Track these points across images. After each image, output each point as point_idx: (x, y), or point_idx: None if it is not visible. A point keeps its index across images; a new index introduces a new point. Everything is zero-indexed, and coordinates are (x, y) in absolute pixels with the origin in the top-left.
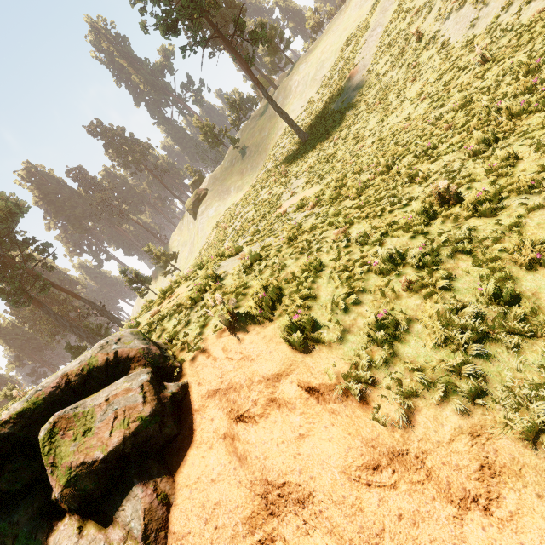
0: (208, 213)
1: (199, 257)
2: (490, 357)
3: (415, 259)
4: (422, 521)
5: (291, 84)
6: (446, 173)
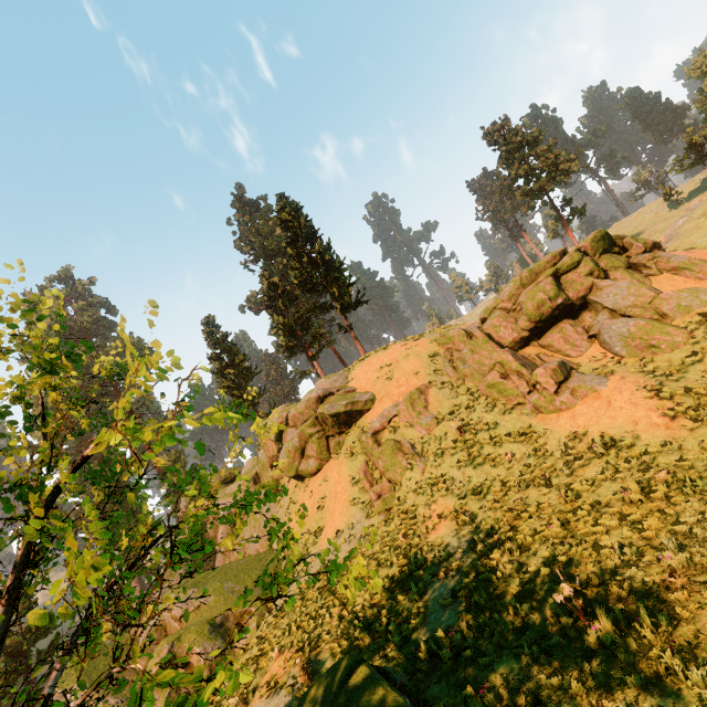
0: None
1: None
2: None
3: None
4: None
5: None
6: None
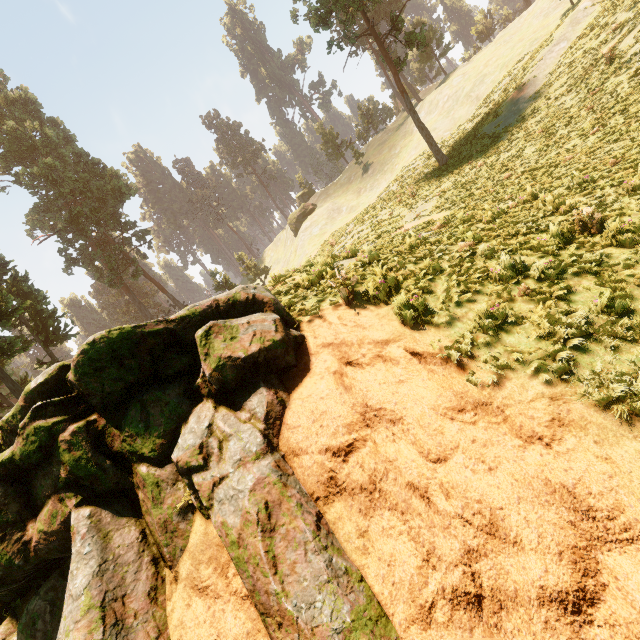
0: (312, 230)
1: None
2: (587, 351)
3: (538, 272)
4: (492, 445)
5: (439, 98)
6: (597, 206)
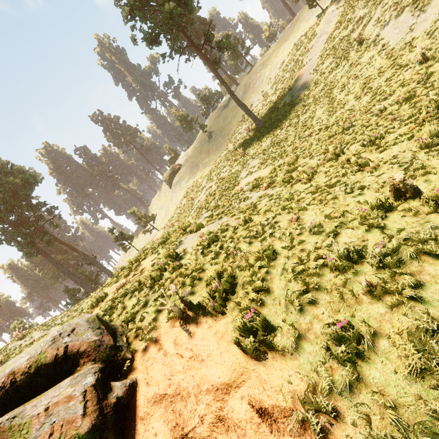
0: (180, 184)
1: (172, 220)
2: None
3: (374, 257)
4: None
5: (250, 82)
6: (397, 163)
